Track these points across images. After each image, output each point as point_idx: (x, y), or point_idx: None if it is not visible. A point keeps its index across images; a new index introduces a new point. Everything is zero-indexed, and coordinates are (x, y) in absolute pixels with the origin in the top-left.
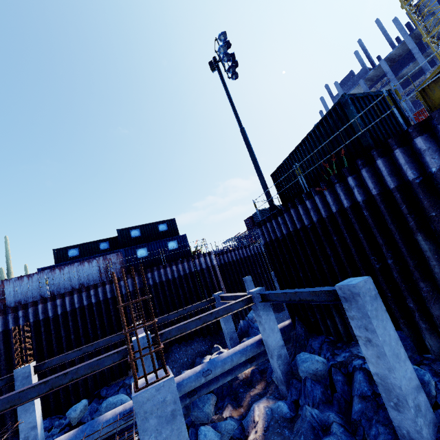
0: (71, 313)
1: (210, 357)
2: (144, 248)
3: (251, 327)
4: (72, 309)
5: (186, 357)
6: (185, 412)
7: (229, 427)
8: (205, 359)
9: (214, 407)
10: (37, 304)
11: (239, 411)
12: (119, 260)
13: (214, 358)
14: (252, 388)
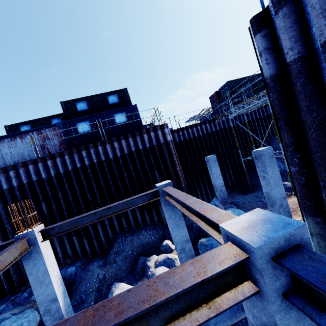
0: None
1: (155, 259)
2: (86, 122)
3: None
4: None
5: (131, 249)
6: None
7: None
8: (150, 262)
9: None
10: None
11: None
12: (57, 136)
13: None
14: None
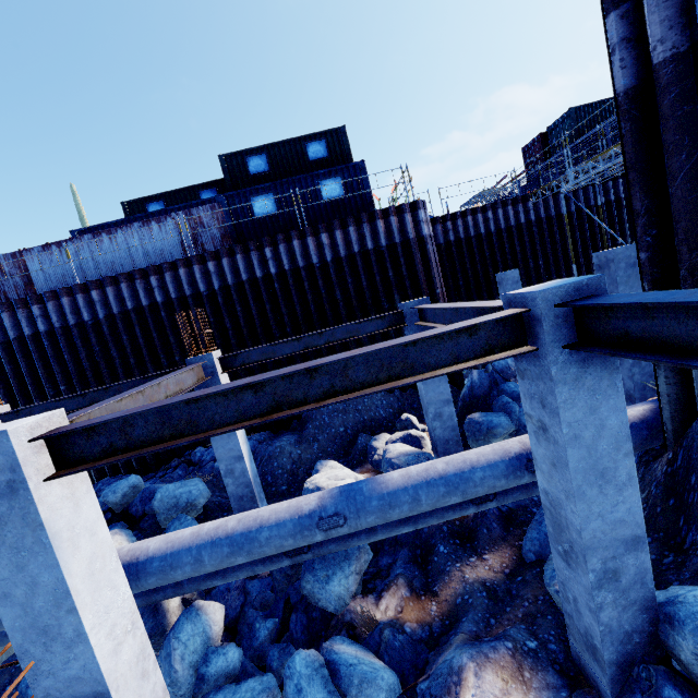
0: (122, 318)
1: (387, 439)
2: (268, 195)
3: (497, 390)
4: (124, 312)
5: (343, 424)
6: (288, 571)
7: (373, 694)
8: (377, 442)
9: (360, 577)
10: (59, 296)
11: (425, 608)
12: (218, 221)
13: (361, 483)
14: (473, 556)
